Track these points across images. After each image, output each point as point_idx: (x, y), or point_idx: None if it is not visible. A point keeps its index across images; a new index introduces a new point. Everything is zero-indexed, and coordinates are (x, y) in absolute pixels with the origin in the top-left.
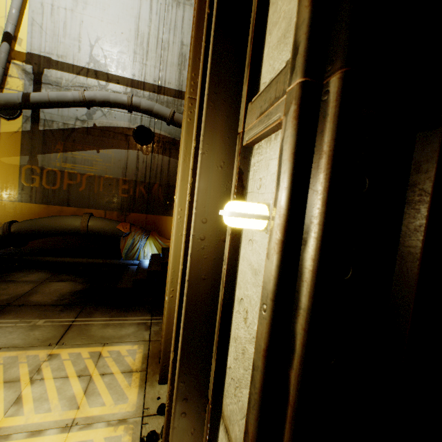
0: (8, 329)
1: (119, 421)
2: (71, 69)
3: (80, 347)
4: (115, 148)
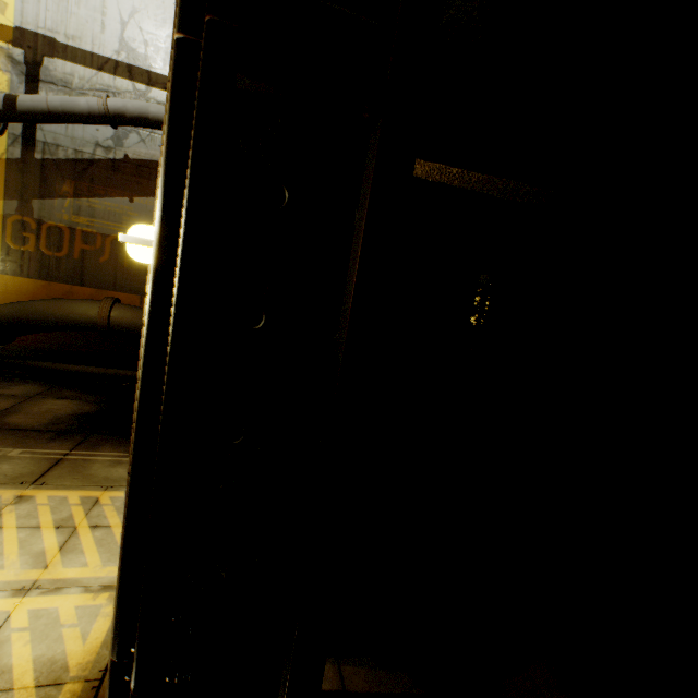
0: None
1: (103, 587)
2: (89, 60)
3: (69, 489)
4: None
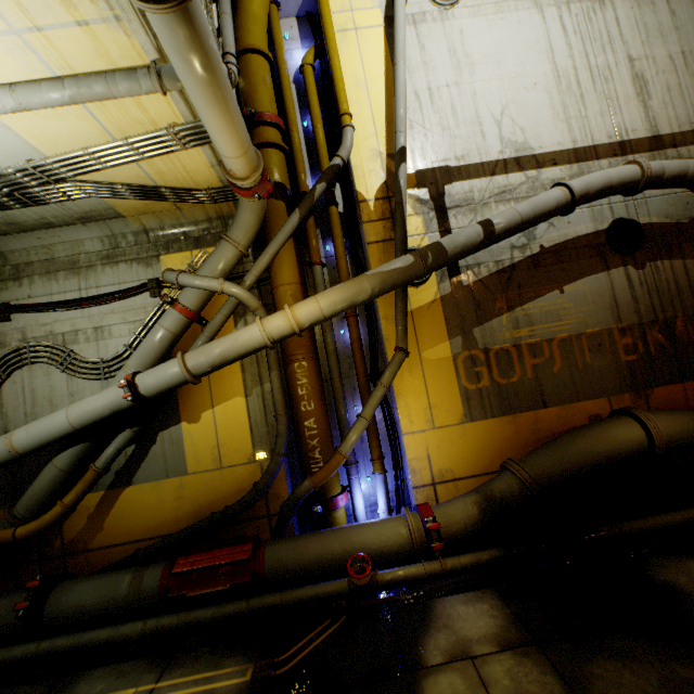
0: None
1: None
2: (480, 171)
3: None
4: (586, 276)
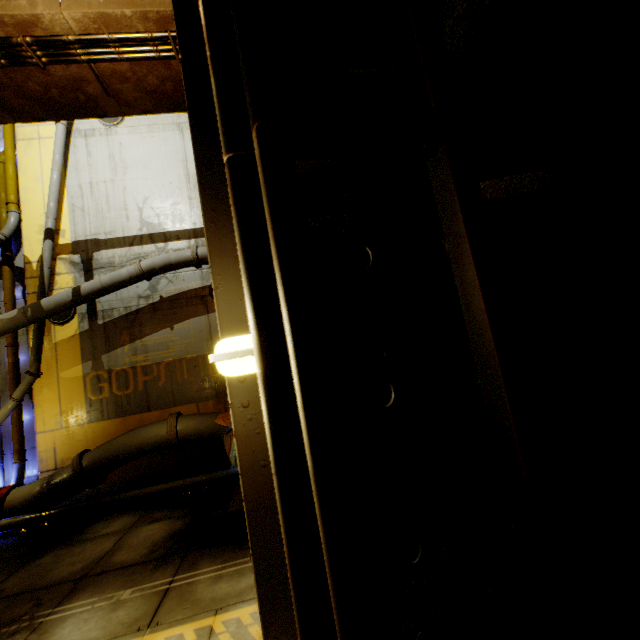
0: (83, 616)
1: None
2: (122, 242)
3: (181, 623)
4: (192, 318)
